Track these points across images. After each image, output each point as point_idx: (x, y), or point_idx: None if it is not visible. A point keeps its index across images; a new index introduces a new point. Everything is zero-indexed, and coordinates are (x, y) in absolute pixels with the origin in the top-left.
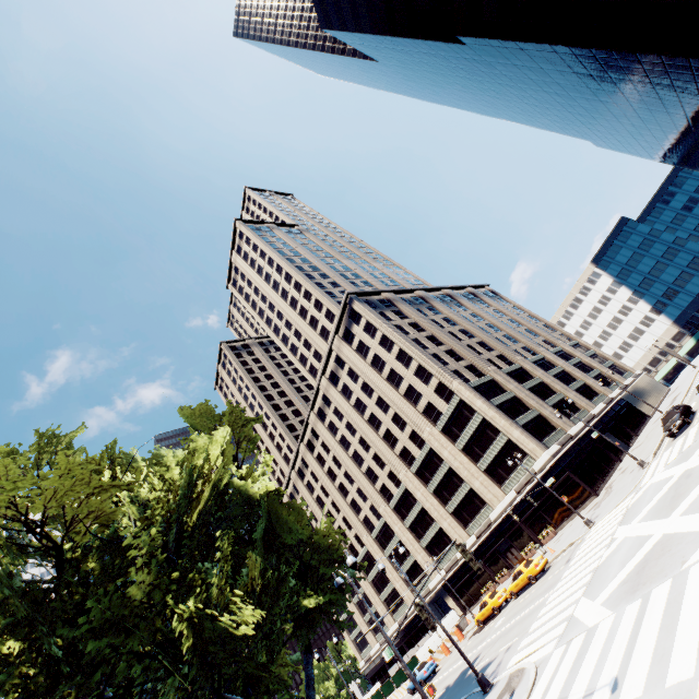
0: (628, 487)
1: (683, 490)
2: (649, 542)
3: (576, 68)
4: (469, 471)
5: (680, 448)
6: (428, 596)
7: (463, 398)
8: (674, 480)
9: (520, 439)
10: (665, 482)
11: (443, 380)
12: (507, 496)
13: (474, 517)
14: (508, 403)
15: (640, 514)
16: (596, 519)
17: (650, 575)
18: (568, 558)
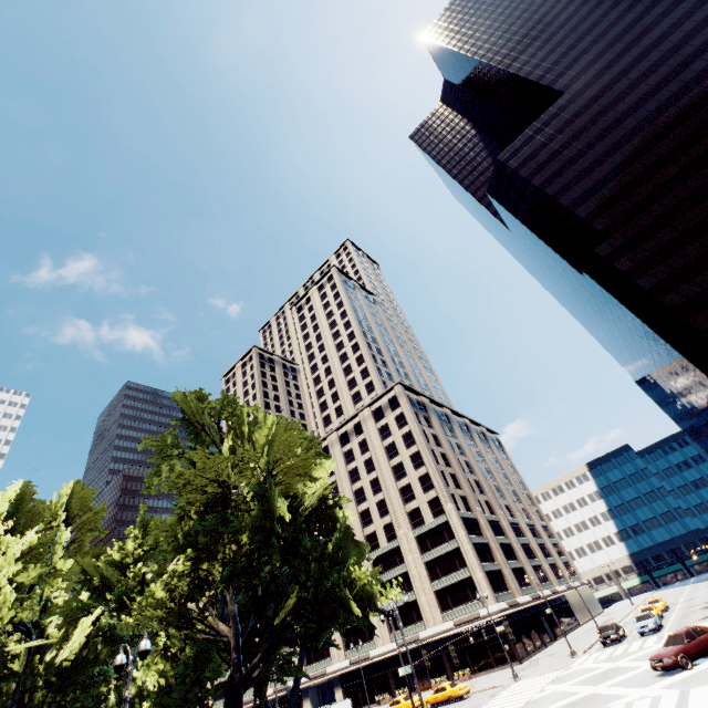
0: (556, 665)
1: (609, 676)
2: (579, 694)
3: (650, 341)
4: (422, 584)
5: (610, 654)
6: (321, 678)
7: (450, 521)
8: (602, 669)
9: (480, 581)
10: (594, 669)
11: (441, 497)
12: (444, 623)
13: (404, 626)
14: (481, 546)
15: (570, 681)
16: (522, 677)
17: (580, 707)
18: (492, 694)
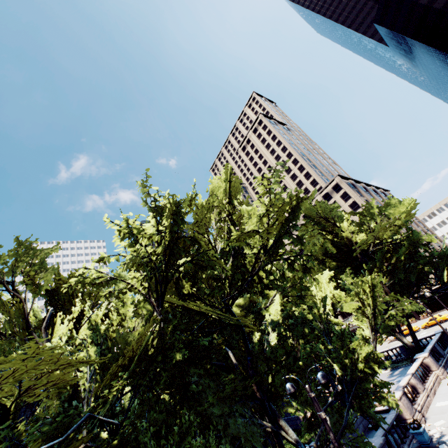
0: None
1: None
2: None
3: None
4: None
5: None
6: None
7: None
8: None
9: None
10: None
11: None
12: None
13: None
14: None
15: None
16: None
17: None
18: None
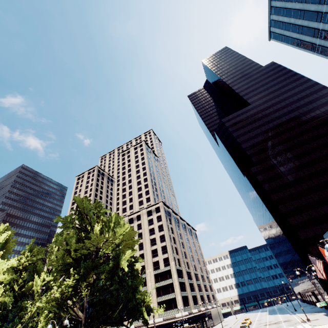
0: None
1: None
2: None
3: (263, 209)
4: (153, 297)
5: None
6: None
7: (171, 270)
8: None
9: (179, 300)
10: None
11: (170, 258)
12: (159, 318)
13: (139, 317)
14: (182, 283)
15: None
16: None
17: None
18: None
